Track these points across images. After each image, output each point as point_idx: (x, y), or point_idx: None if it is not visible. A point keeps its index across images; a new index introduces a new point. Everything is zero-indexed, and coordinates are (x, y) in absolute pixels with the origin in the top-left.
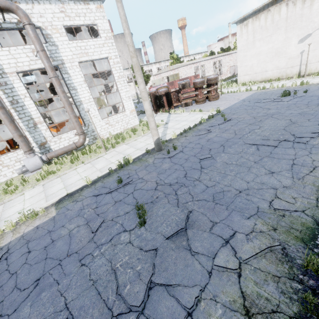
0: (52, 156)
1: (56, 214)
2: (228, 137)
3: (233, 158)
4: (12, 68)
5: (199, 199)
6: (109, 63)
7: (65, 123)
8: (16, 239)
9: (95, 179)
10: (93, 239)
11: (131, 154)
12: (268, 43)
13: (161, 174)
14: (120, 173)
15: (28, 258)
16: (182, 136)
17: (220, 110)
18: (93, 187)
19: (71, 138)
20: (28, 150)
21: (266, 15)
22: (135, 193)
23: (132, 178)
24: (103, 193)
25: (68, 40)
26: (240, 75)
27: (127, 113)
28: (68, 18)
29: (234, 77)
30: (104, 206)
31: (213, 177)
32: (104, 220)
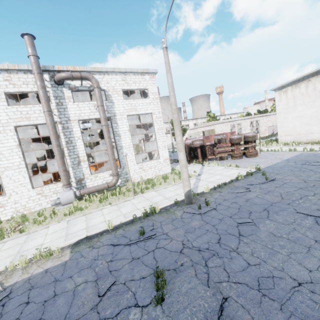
0: (84, 193)
1: (68, 259)
2: (273, 200)
3: (282, 229)
4: (76, 117)
5: (238, 280)
6: (152, 117)
7: (104, 164)
8: (22, 281)
9: (118, 225)
10: (97, 307)
11: (158, 203)
12: (312, 108)
13: (189, 233)
14: (144, 222)
15: (23, 312)
16: (215, 191)
17: (259, 168)
18: (114, 234)
19: (105, 178)
20: (66, 184)
21: (306, 84)
22: (156, 252)
23: (156, 231)
24: (122, 243)
25: (123, 99)
26: (281, 135)
27: (161, 160)
28: (127, 84)
29: (273, 136)
30: (120, 261)
31: (256, 250)
32: (116, 281)
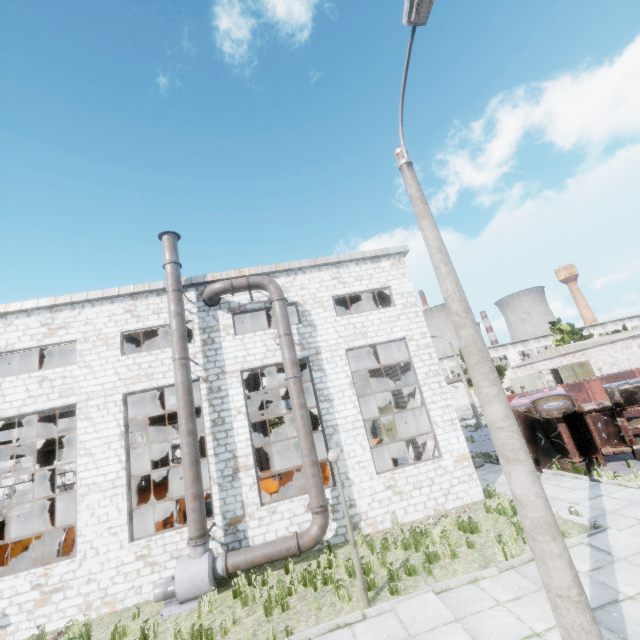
0: (236, 565)
1: None
2: None
3: None
4: (237, 364)
5: None
6: (407, 348)
7: (298, 470)
8: None
9: None
10: None
11: None
12: None
13: None
14: None
15: None
16: None
17: None
18: None
19: (296, 516)
20: (196, 536)
21: None
22: None
23: None
24: None
25: (334, 315)
26: None
27: (447, 463)
28: (342, 285)
29: None
30: None
31: None
32: None
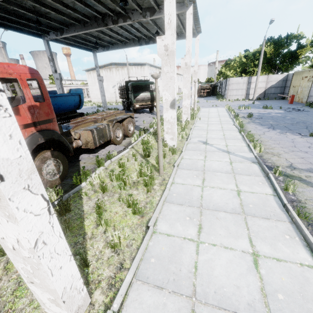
0: None
1: None
2: None
3: None
4: None
5: None
6: None
7: None
8: None
9: None
10: None
11: None
12: None
13: None
14: None
15: None
16: None
17: None
18: None
19: None
20: None
21: None
22: None
23: None
24: None
25: None
26: (92, 98)
27: None
28: None
29: None
30: None
31: None
32: None
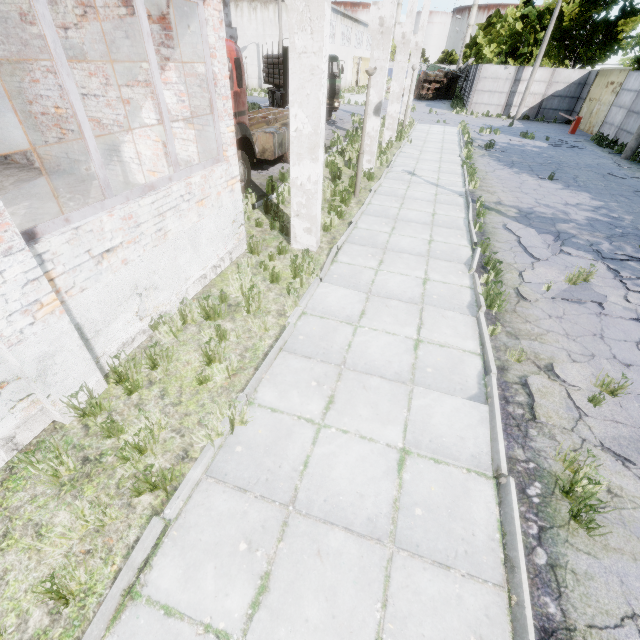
0: None
1: None
2: None
3: None
4: None
5: None
6: None
7: None
8: None
9: None
10: None
11: None
12: None
13: None
14: None
15: None
16: None
17: None
18: None
19: None
20: None
21: None
22: None
23: None
24: None
25: None
26: None
27: None
28: None
29: None
30: None
31: None
32: None
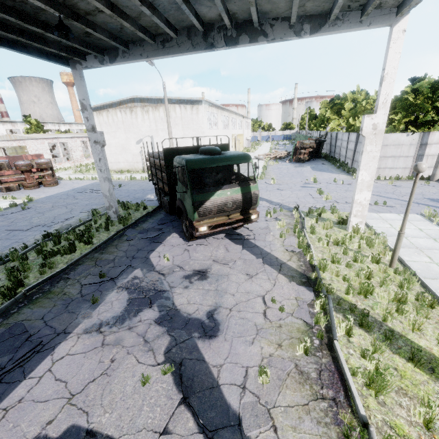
0: None
1: None
2: (0, 225)
3: None
4: None
5: None
6: None
7: None
8: None
9: None
10: None
11: None
12: (115, 138)
13: None
14: None
15: None
16: None
17: (32, 198)
18: None
19: None
20: None
21: (107, 113)
22: None
23: None
24: None
25: None
26: None
27: None
28: None
29: None
30: None
31: None
32: None
